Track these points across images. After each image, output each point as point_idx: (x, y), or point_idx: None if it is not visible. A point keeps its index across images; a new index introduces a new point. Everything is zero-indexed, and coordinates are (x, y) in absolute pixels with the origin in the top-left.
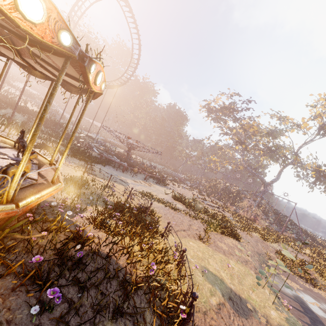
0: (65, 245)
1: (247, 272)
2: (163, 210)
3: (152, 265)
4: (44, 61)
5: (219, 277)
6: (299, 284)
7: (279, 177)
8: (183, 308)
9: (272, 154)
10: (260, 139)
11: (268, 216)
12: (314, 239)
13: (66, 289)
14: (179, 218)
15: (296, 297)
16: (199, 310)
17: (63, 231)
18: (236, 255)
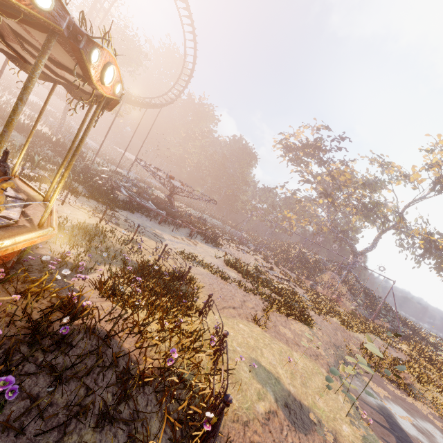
0: (44, 316)
1: (316, 370)
2: (209, 279)
3: (171, 352)
4: (30, 45)
5: (274, 374)
6: (387, 391)
7: (375, 245)
8: (209, 416)
9: (368, 213)
10: (353, 191)
11: (356, 297)
12: (416, 332)
13: (34, 379)
14: (229, 291)
15: (382, 408)
16: (238, 419)
17: (50, 296)
18: (303, 347)
